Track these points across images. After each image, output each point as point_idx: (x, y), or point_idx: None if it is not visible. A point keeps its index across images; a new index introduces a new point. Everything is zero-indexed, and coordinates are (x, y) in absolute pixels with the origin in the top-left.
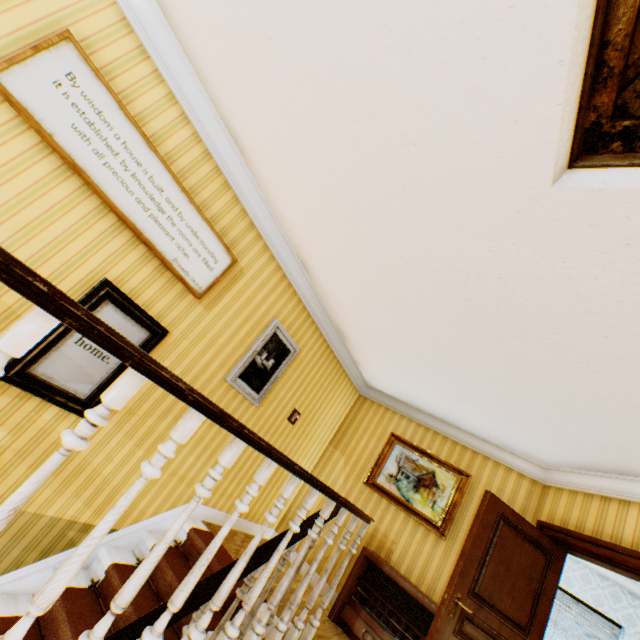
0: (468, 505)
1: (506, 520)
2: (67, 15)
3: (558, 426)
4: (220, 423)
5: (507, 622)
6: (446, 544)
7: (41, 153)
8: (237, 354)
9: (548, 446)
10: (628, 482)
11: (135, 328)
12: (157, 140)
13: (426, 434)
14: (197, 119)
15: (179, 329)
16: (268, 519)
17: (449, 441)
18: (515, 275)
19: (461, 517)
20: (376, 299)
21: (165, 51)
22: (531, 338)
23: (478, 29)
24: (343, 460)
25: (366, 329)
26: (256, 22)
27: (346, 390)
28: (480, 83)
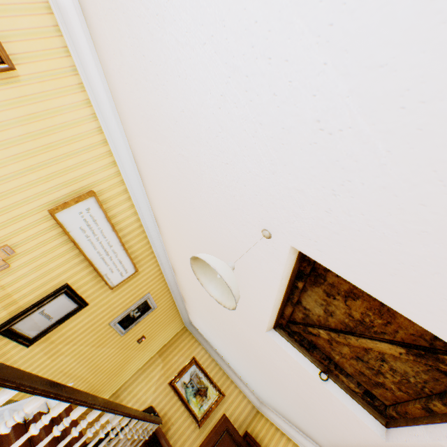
0: (218, 411)
1: (229, 431)
2: (96, 182)
3: (266, 390)
4: (107, 410)
5: None
6: (199, 431)
7: (60, 235)
8: (121, 311)
9: (263, 394)
10: (287, 424)
11: (72, 303)
12: (118, 223)
13: (212, 363)
14: (142, 213)
15: (94, 301)
16: (111, 435)
17: (222, 371)
18: (254, 341)
19: (212, 417)
20: (203, 304)
21: (137, 191)
22: (259, 359)
23: (249, 289)
24: (162, 365)
25: (196, 307)
26: (180, 219)
27: (177, 324)
28: (248, 297)
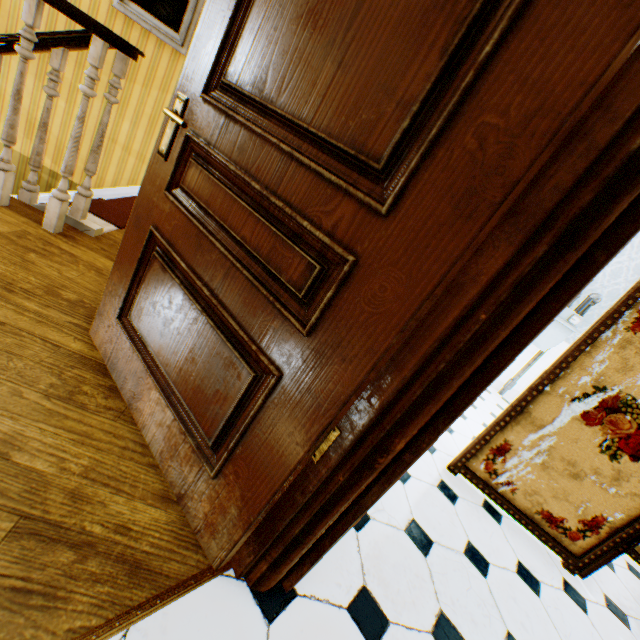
0: None
1: None
2: None
3: None
4: None
5: (310, 160)
6: None
7: None
8: None
9: None
10: None
11: None
12: None
13: None
14: None
15: None
16: None
17: None
18: None
19: None
20: None
21: None
22: None
23: None
24: None
25: None
26: None
27: None
28: None
